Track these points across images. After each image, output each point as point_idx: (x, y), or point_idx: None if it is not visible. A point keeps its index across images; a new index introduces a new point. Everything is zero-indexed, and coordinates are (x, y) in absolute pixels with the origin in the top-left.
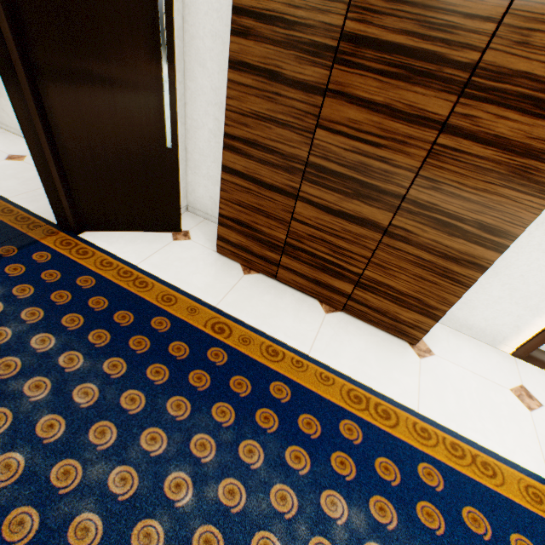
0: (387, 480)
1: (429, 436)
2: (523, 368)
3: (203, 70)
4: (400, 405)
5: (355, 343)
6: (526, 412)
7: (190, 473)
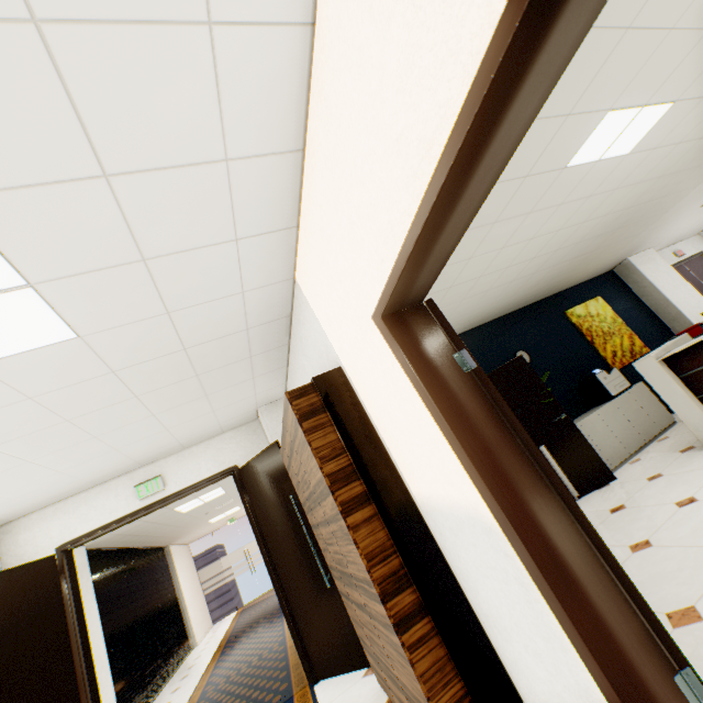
0: None
1: None
2: None
3: None
4: None
5: None
6: None
7: None
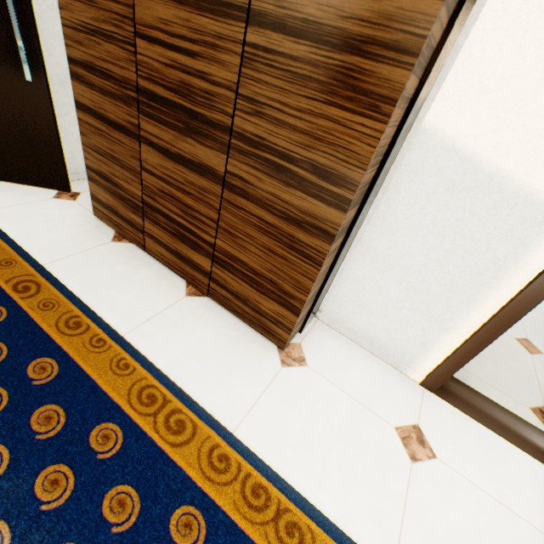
0: (109, 522)
1: (227, 468)
2: (430, 403)
3: None
4: (210, 419)
5: (201, 334)
6: (405, 462)
7: None
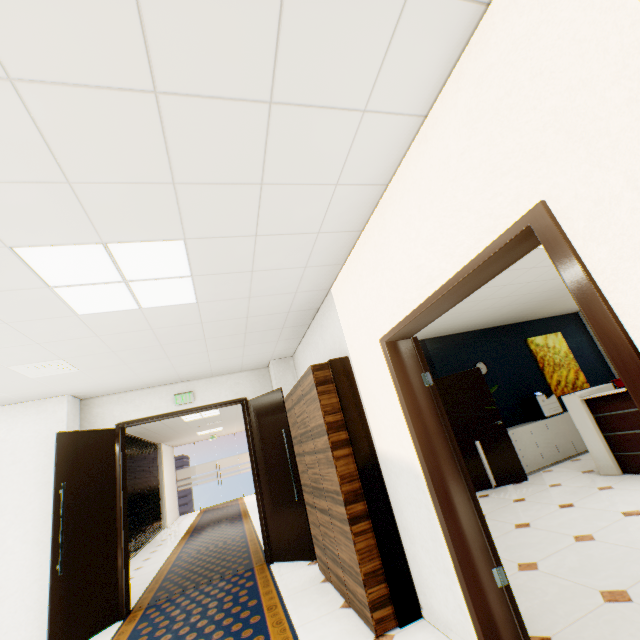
0: None
1: None
2: None
3: None
4: None
5: (333, 627)
6: None
7: None
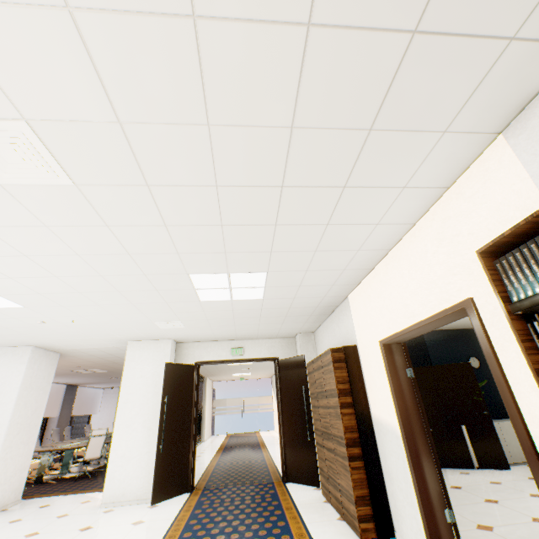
0: None
1: None
2: None
3: None
4: None
5: (331, 528)
6: None
7: (240, 521)
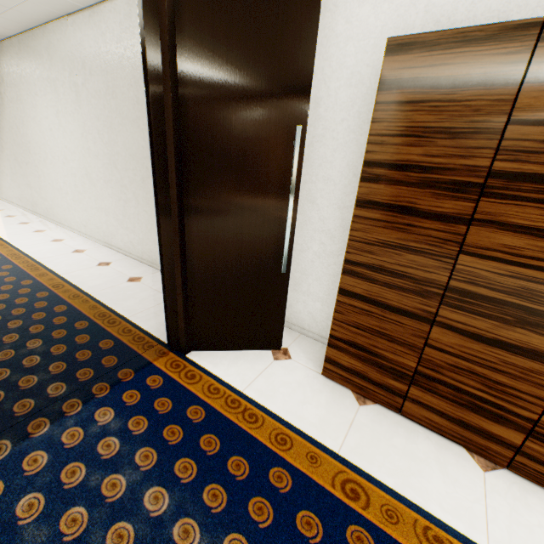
0: None
1: None
2: None
3: (313, 205)
4: None
5: None
6: None
7: None
